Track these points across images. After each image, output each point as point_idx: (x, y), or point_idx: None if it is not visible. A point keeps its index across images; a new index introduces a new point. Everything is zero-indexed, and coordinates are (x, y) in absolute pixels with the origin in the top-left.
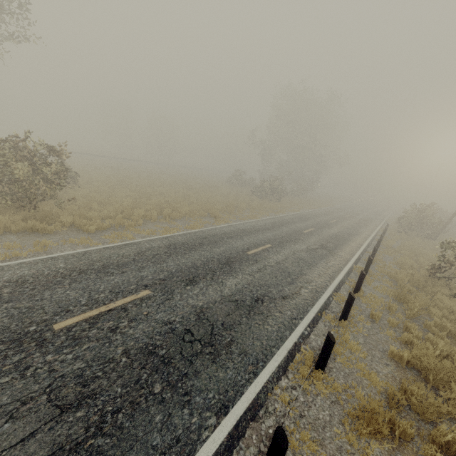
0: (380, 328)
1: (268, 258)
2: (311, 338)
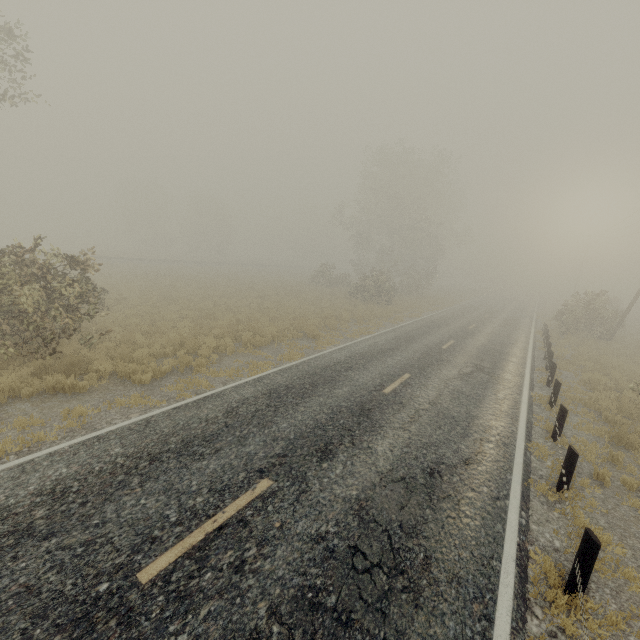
0: (618, 495)
1: (415, 398)
2: (533, 529)
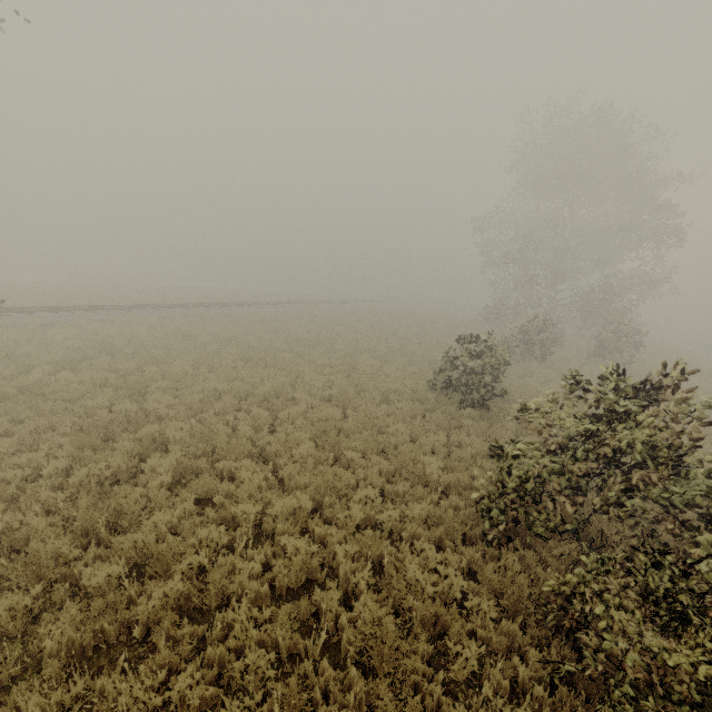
0: None
1: None
2: None
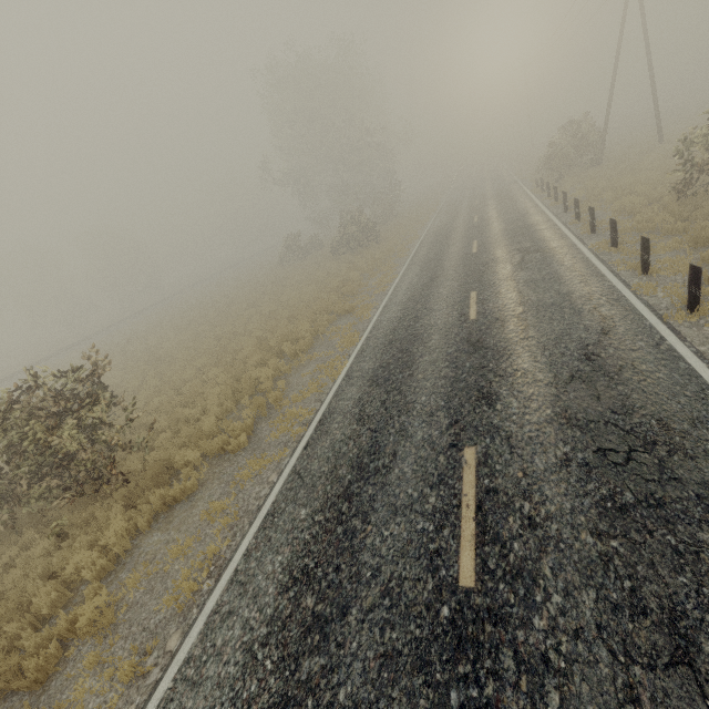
0: None
1: (503, 308)
2: (704, 351)
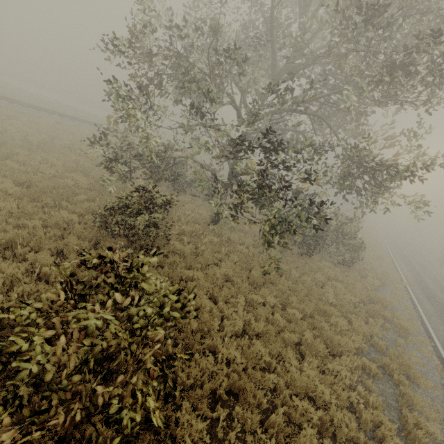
0: None
1: None
2: None
